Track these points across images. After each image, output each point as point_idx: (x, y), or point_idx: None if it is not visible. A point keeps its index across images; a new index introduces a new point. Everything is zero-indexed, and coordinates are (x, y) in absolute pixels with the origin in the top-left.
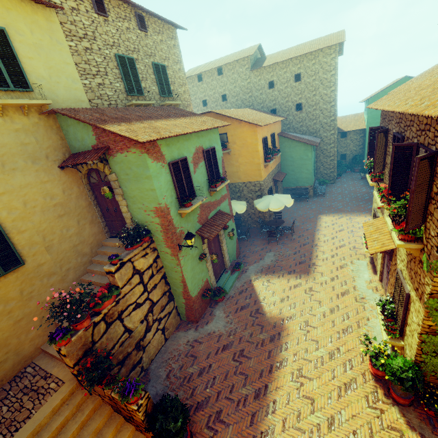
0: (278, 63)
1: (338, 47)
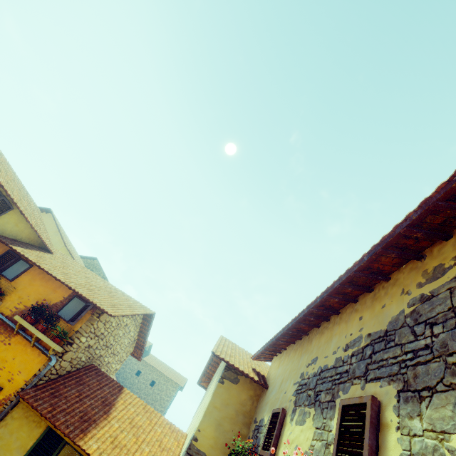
0: (151, 364)
1: (179, 386)
